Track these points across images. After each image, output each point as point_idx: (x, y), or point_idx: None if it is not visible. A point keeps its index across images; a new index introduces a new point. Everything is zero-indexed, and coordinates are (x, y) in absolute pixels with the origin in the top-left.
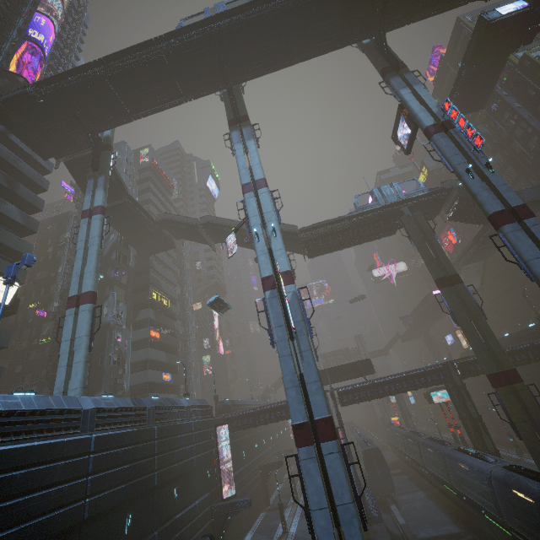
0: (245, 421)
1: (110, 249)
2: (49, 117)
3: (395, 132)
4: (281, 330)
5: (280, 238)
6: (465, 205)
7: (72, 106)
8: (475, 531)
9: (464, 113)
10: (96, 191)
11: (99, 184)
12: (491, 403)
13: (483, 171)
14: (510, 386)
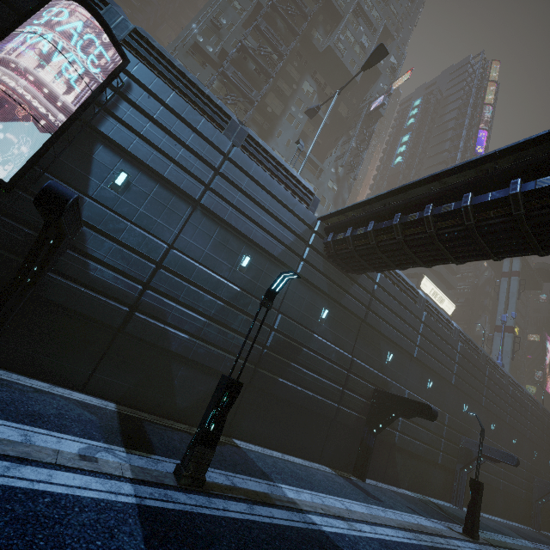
0: None
1: (484, 282)
2: None
3: None
4: None
5: None
6: None
7: None
8: None
9: None
10: (513, 260)
11: None
12: None
13: None
14: None
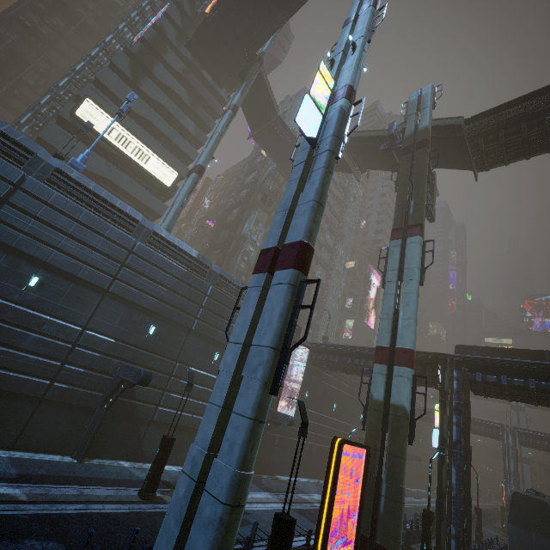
0: (331, 357)
1: (265, 178)
2: (221, 42)
3: None
4: (303, 153)
5: (357, 53)
6: None
7: (233, 23)
8: None
9: None
10: (236, 95)
11: (240, 89)
12: None
13: None
14: None
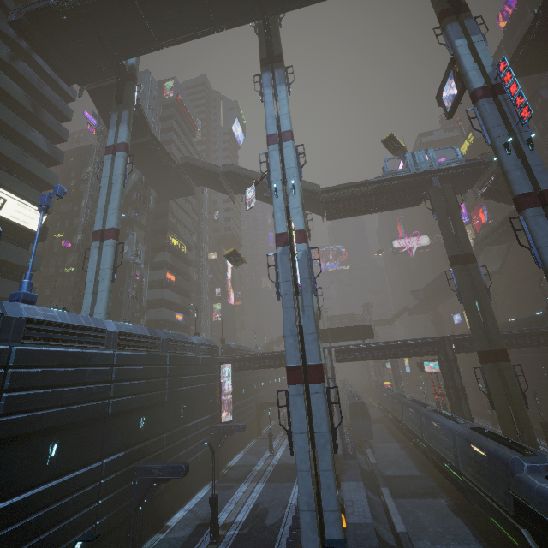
0: (247, 363)
1: (131, 188)
2: (73, 37)
3: (441, 90)
4: (287, 285)
5: (299, 196)
6: (501, 182)
7: (96, 27)
8: (435, 476)
9: (527, 74)
10: (120, 127)
11: (123, 119)
12: (481, 381)
13: (523, 148)
14: (496, 364)
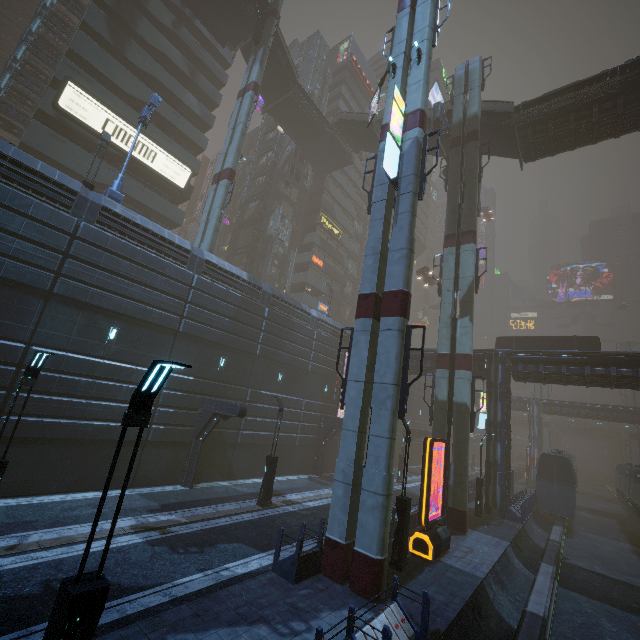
0: None
1: (285, 161)
2: None
3: None
4: (382, 189)
5: (424, 65)
6: None
7: None
8: None
9: None
10: (253, 67)
11: (257, 58)
12: None
13: None
14: None
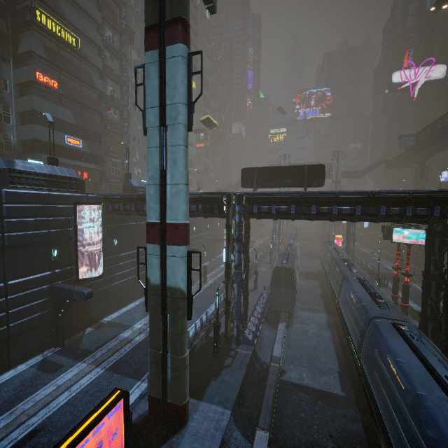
0: (127, 206)
1: None
2: None
3: None
4: None
5: None
6: None
7: None
8: (362, 404)
9: None
10: None
11: None
12: None
13: None
14: None
